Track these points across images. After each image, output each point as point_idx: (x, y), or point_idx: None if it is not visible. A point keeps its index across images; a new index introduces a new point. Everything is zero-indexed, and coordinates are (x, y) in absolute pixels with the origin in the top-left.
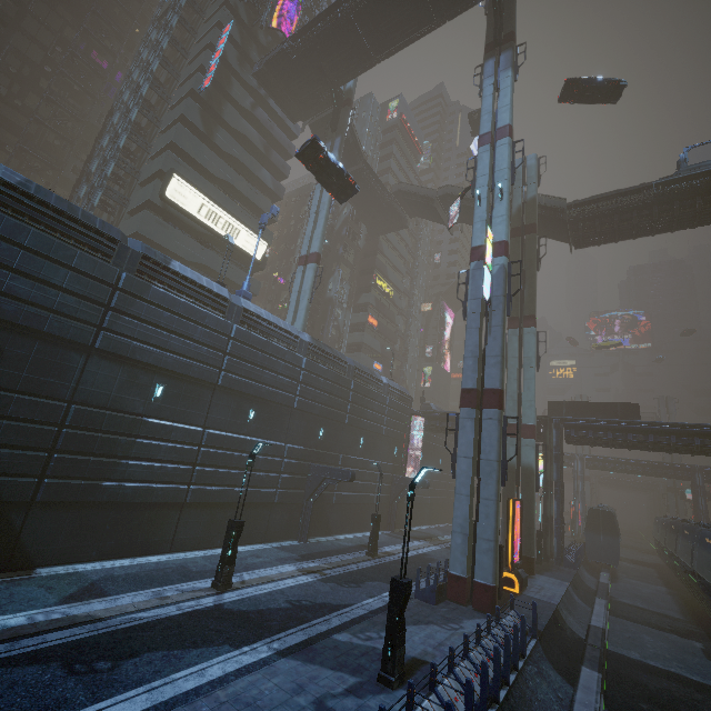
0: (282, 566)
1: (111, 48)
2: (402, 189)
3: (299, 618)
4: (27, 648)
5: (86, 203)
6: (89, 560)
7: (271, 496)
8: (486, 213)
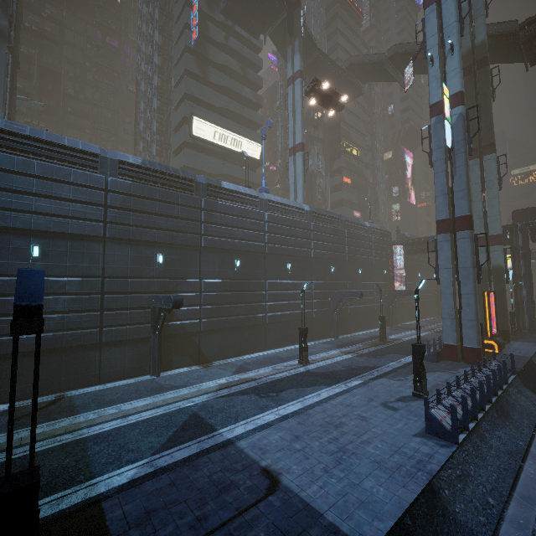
0: (330, 351)
1: (116, 29)
2: (354, 62)
3: (354, 373)
4: (236, 390)
5: (148, 155)
6: (230, 357)
7: (310, 314)
8: (439, 71)
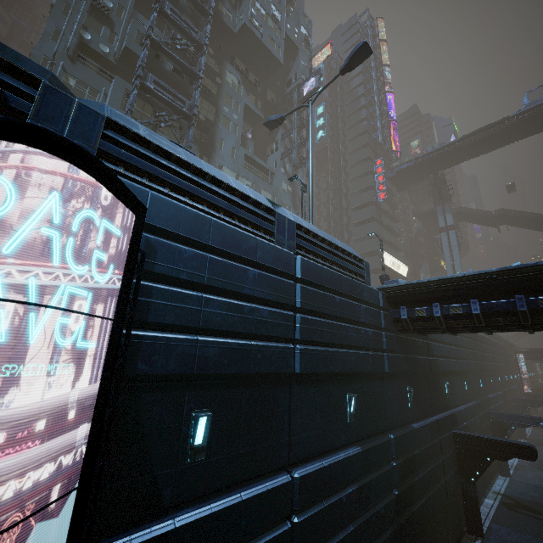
0: None
1: None
2: (462, 211)
3: None
4: None
5: None
6: None
7: None
8: None
